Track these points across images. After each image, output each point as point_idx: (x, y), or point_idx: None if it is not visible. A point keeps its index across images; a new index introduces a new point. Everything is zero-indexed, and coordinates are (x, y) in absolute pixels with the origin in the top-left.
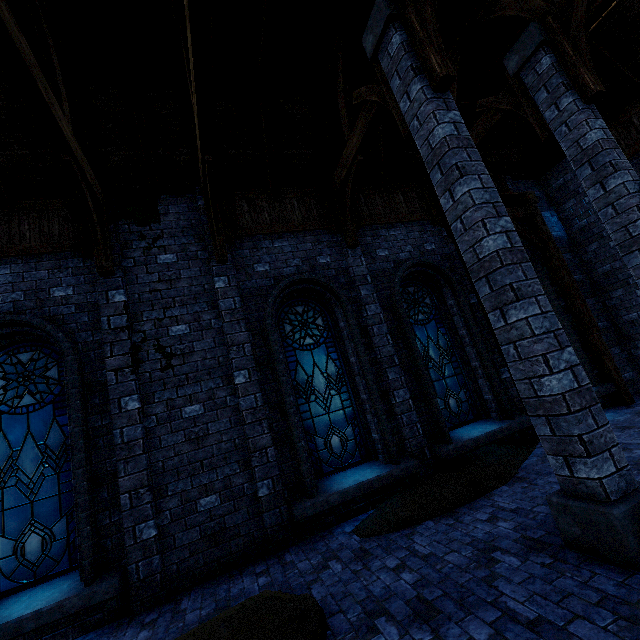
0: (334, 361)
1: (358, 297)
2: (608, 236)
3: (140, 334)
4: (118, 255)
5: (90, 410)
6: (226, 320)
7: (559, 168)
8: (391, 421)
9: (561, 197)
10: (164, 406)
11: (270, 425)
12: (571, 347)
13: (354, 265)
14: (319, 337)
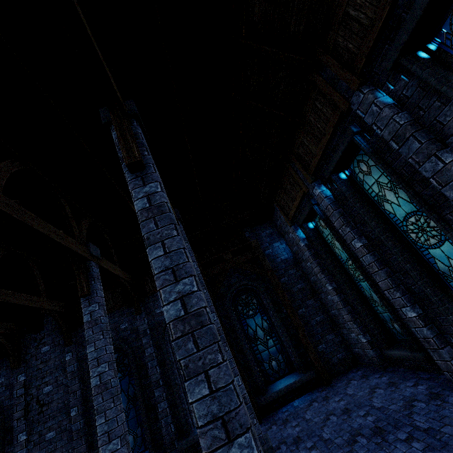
0: (133, 385)
1: (142, 345)
2: (305, 260)
3: (30, 396)
4: (23, 354)
5: (6, 443)
6: (69, 378)
7: (275, 216)
8: (156, 424)
9: (282, 232)
10: (38, 435)
11: (87, 438)
12: (117, 439)
13: (140, 325)
14: (125, 371)
